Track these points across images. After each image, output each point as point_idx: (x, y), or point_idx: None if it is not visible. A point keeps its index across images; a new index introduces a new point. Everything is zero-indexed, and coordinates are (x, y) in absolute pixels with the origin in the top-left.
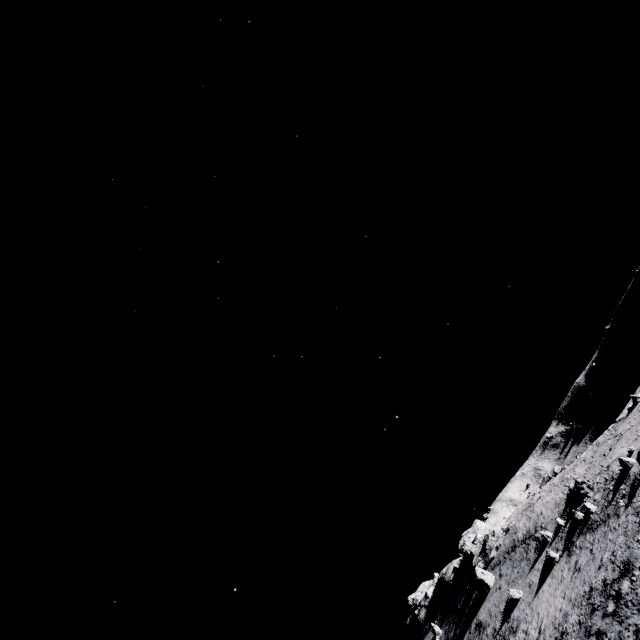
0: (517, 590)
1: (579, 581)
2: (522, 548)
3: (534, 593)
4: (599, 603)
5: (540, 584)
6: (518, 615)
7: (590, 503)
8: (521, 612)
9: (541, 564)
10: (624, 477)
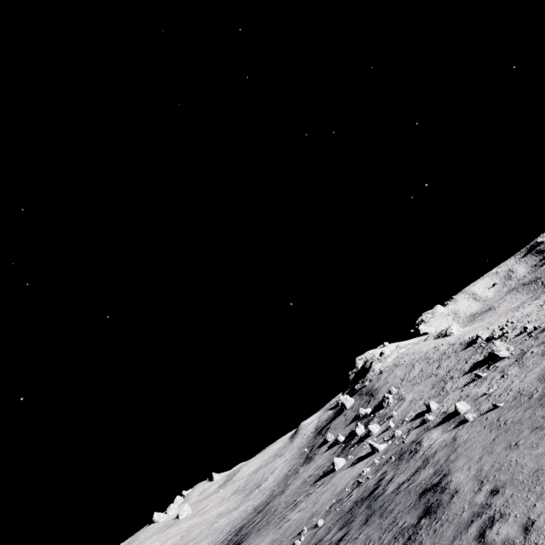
0: (332, 435)
1: (290, 493)
2: (365, 400)
3: (327, 449)
4: (235, 544)
5: (330, 447)
6: (319, 453)
7: (361, 429)
8: (319, 453)
9: (346, 431)
10: (365, 438)
